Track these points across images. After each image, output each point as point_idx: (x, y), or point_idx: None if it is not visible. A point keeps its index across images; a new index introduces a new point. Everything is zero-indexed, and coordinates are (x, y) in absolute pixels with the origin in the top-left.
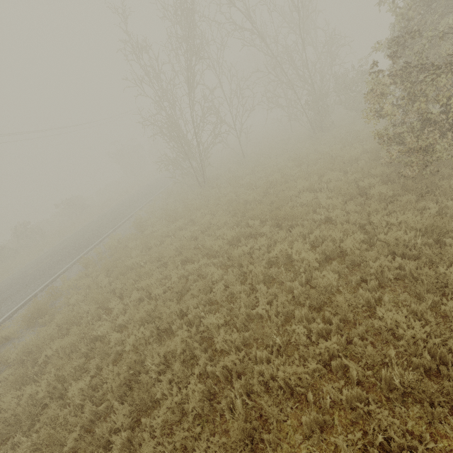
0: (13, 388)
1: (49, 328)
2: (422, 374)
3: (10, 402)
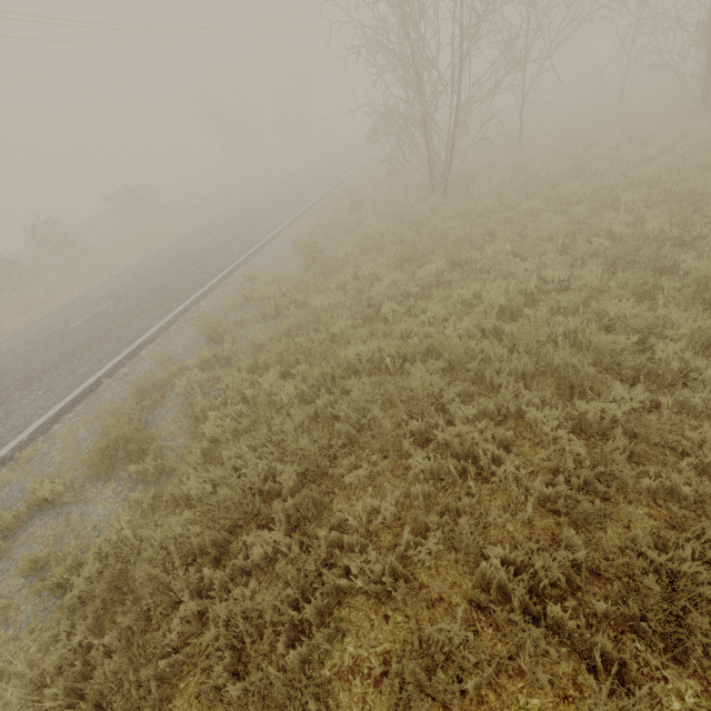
0: None
1: (178, 521)
2: None
3: None
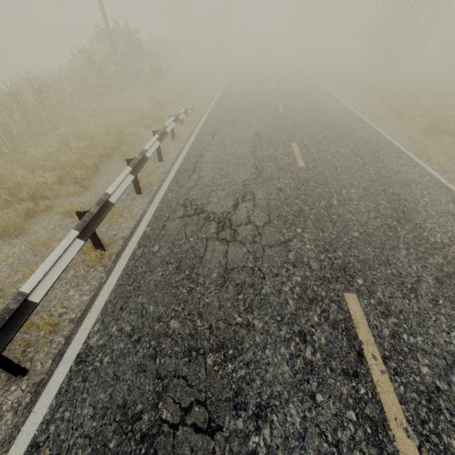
0: None
1: None
2: None
3: None
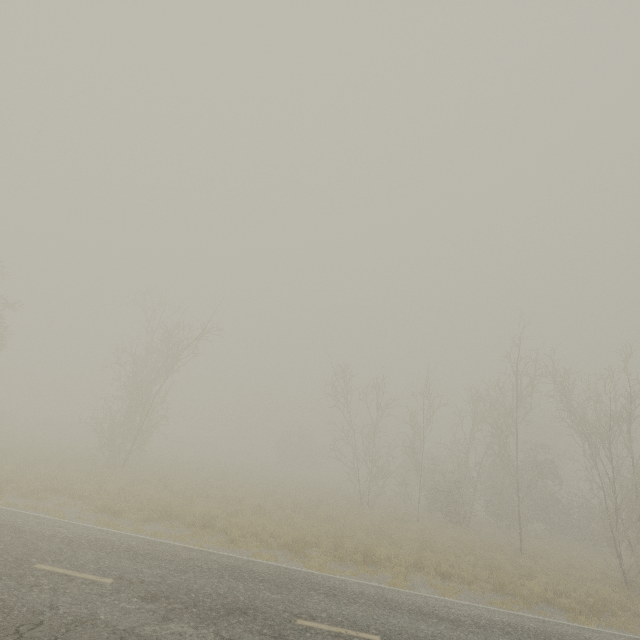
0: None
1: None
2: None
3: None
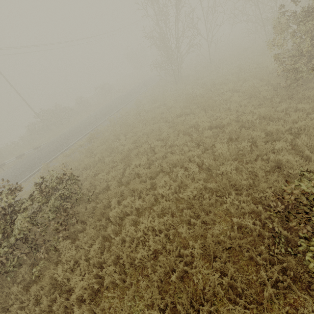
0: (87, 158)
1: (97, 142)
2: (219, 165)
3: (86, 161)
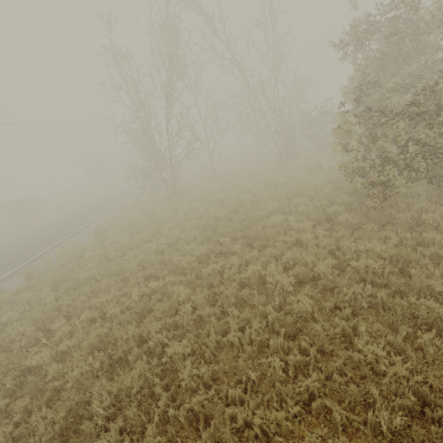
0: None
1: None
2: (405, 416)
3: None
